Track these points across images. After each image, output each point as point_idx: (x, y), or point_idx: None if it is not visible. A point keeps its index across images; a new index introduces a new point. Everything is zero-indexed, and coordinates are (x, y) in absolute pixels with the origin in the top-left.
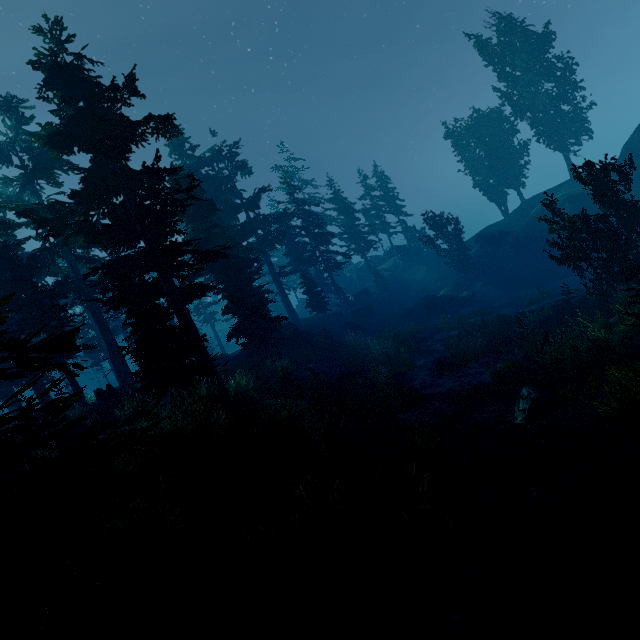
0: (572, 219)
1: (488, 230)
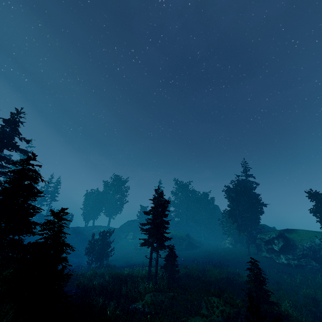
0: (96, 240)
1: (78, 228)
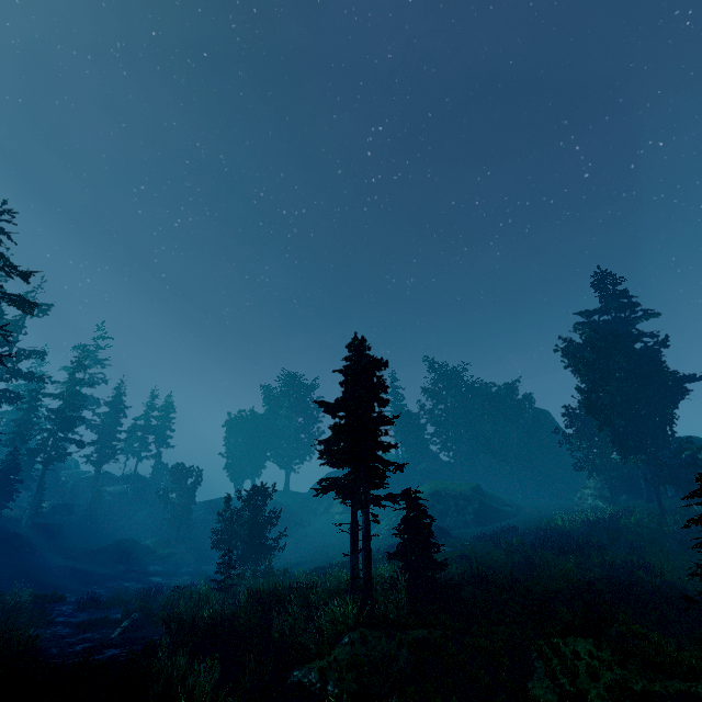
0: (236, 512)
1: (219, 500)
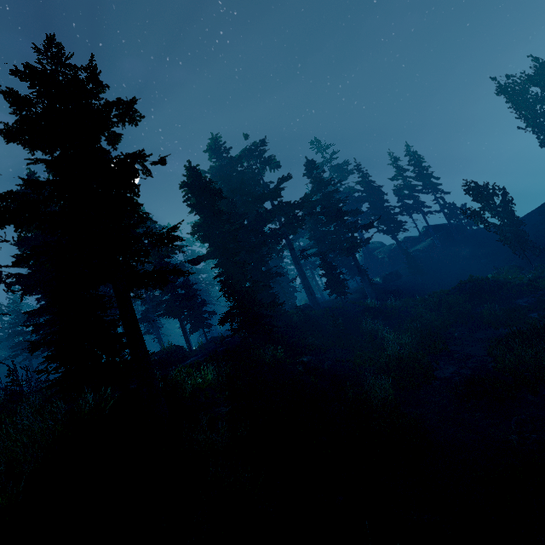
0: None
1: None
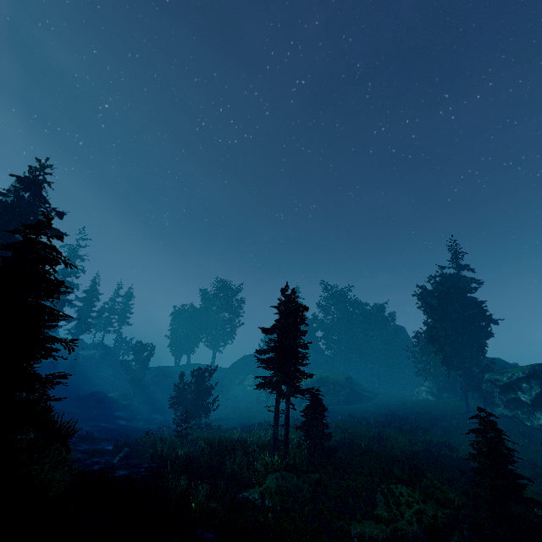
0: (187, 384)
1: (164, 368)
